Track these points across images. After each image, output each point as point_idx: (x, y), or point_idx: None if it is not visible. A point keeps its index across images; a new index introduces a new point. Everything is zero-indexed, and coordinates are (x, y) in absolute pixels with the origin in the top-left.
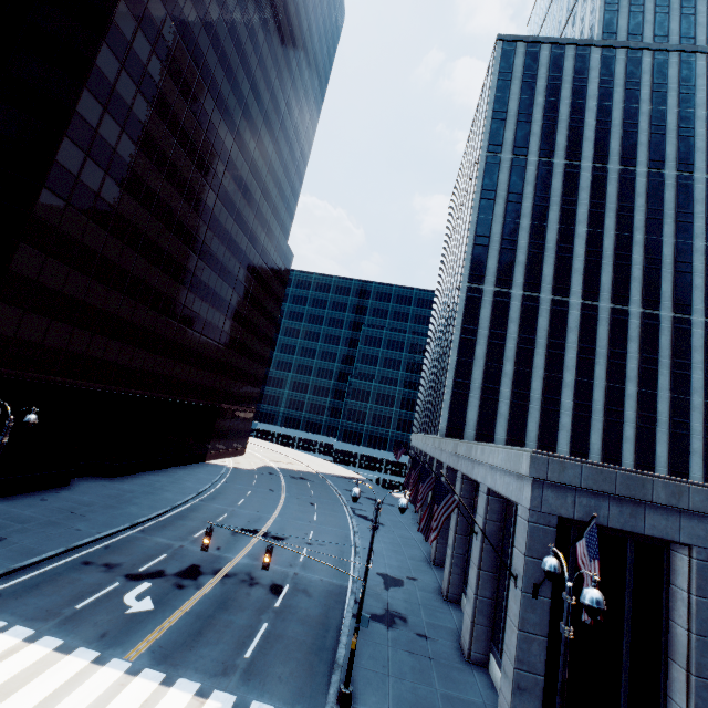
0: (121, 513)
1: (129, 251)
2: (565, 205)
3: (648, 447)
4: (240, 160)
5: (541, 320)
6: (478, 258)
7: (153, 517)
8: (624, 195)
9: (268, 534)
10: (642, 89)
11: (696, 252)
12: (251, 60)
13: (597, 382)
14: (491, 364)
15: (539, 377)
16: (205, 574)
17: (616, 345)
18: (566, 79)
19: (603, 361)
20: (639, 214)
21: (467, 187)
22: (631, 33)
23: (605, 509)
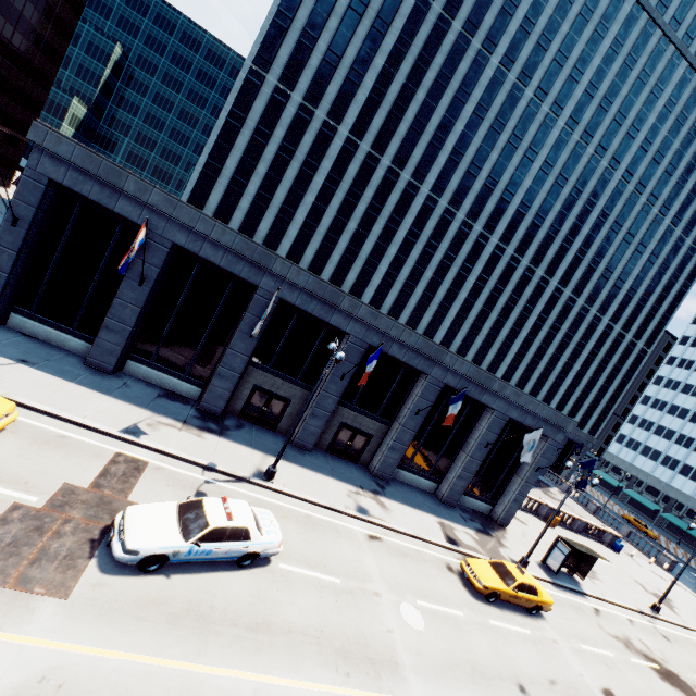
0: None
1: None
2: (377, 25)
3: (343, 272)
4: None
5: (307, 136)
6: (272, 39)
7: None
8: (430, 45)
9: None
10: None
11: (453, 133)
12: None
13: (330, 211)
14: (247, 159)
15: (285, 188)
16: None
17: (357, 186)
18: None
19: (342, 195)
20: (433, 72)
21: None
22: None
23: (90, 186)
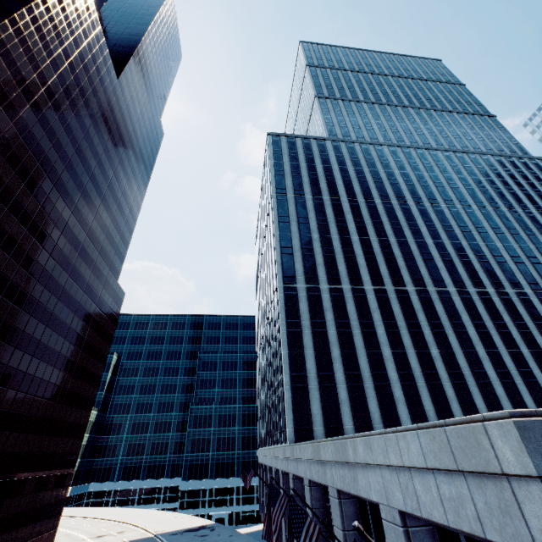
0: None
1: None
2: (339, 223)
3: (469, 402)
4: (61, 204)
5: (349, 306)
6: (287, 263)
7: None
8: (373, 215)
9: None
10: (360, 160)
11: (430, 246)
12: (77, 133)
13: (409, 350)
14: (320, 351)
15: (363, 356)
16: None
17: (410, 317)
18: (316, 154)
19: (406, 331)
20: (387, 226)
21: (266, 221)
22: (344, 135)
23: None
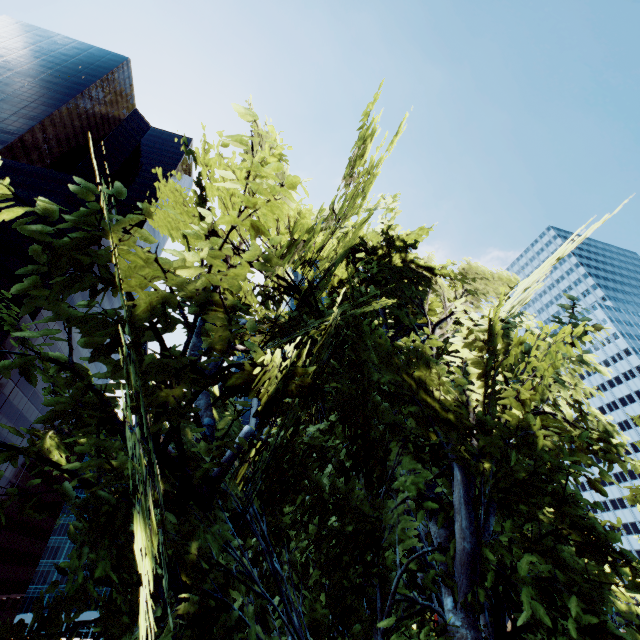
0: None
1: None
2: None
3: None
4: None
5: None
6: None
7: None
8: None
9: None
10: None
11: None
12: None
13: None
14: None
15: None
16: None
17: None
18: None
19: None
20: None
21: None
22: None
23: None
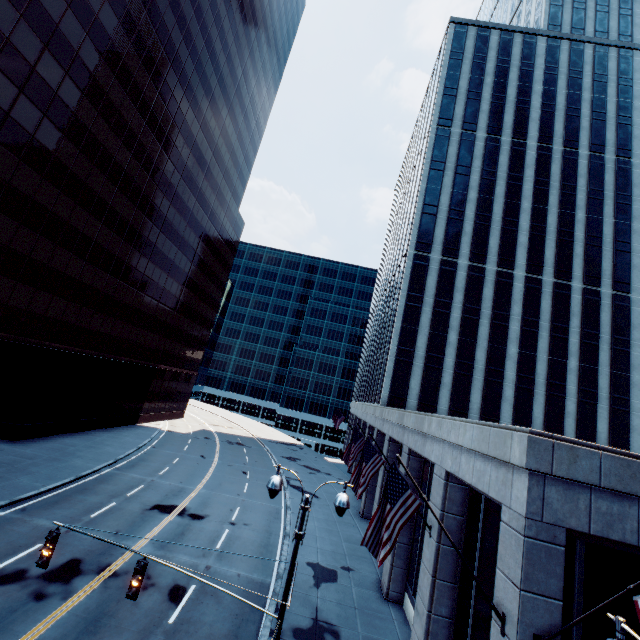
0: (3, 486)
1: (49, 186)
2: (512, 180)
3: (590, 423)
4: (190, 116)
5: (486, 291)
6: (426, 226)
7: (45, 490)
8: (567, 174)
9: (185, 512)
10: (584, 78)
11: (634, 233)
12: (207, 16)
13: (540, 355)
14: (436, 333)
15: (483, 348)
16: (84, 574)
17: (559, 319)
18: (514, 63)
19: (546, 334)
20: (581, 193)
21: (415, 162)
22: (574, 27)
23: (633, 519)
